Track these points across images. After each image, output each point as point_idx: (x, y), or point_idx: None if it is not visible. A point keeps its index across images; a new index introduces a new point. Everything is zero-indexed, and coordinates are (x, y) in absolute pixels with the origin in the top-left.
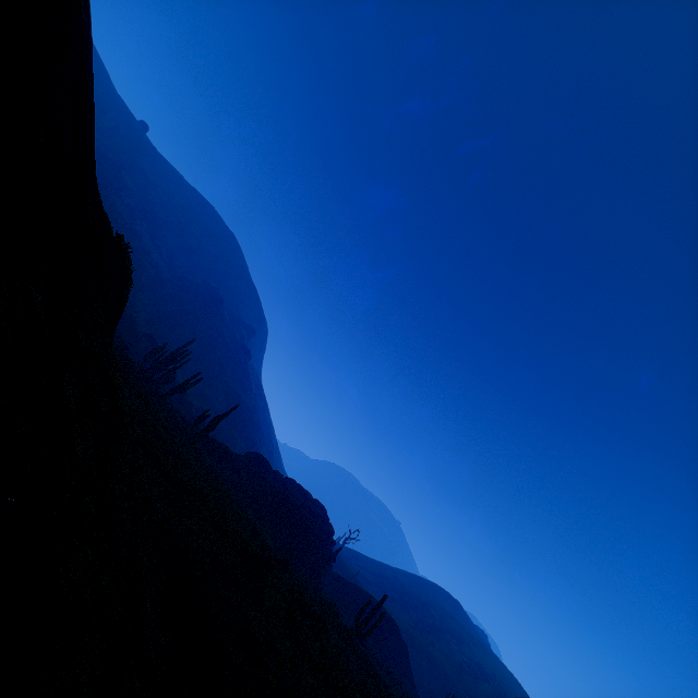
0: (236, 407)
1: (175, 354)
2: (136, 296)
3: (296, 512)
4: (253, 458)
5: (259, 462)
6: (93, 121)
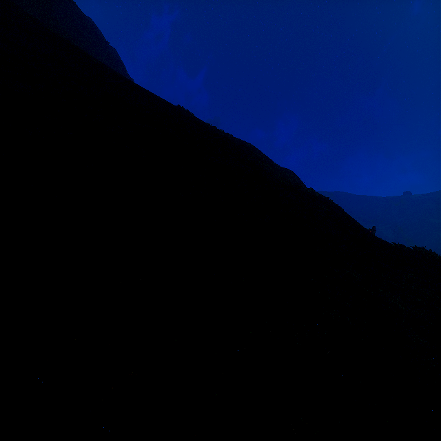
0: None
1: None
2: None
3: None
4: None
5: None
6: (354, 224)
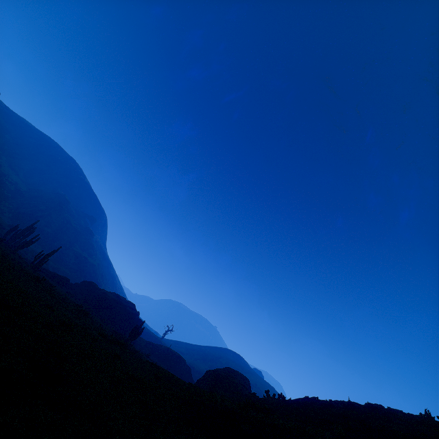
0: (60, 248)
1: (26, 230)
2: (1, 203)
3: (110, 304)
4: (85, 283)
5: (90, 285)
6: None
